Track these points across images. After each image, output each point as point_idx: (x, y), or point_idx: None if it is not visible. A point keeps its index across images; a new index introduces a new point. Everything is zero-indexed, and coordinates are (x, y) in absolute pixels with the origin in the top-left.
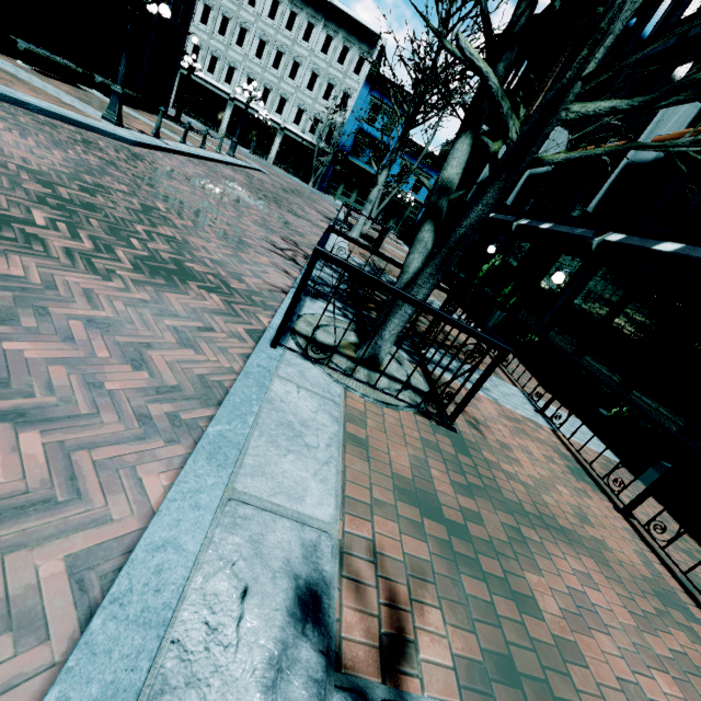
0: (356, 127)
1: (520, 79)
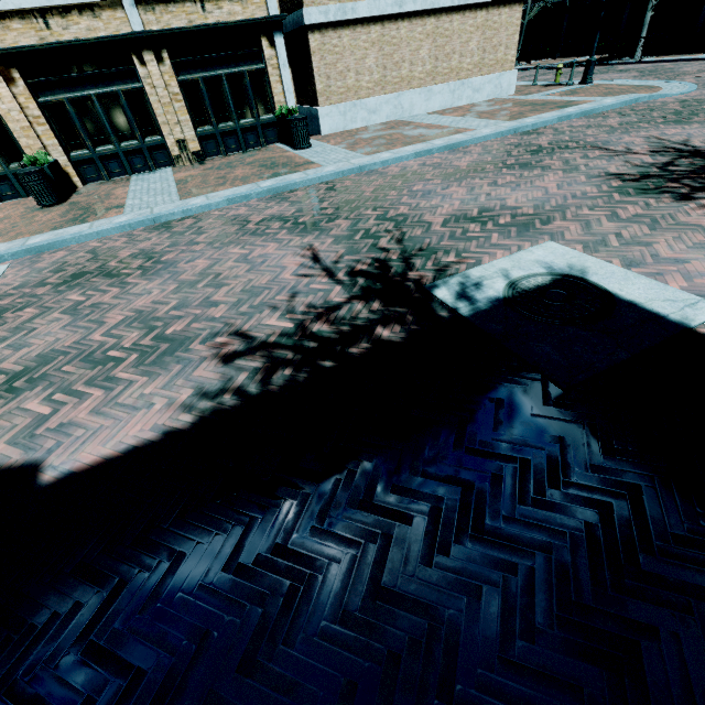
0: None
1: None
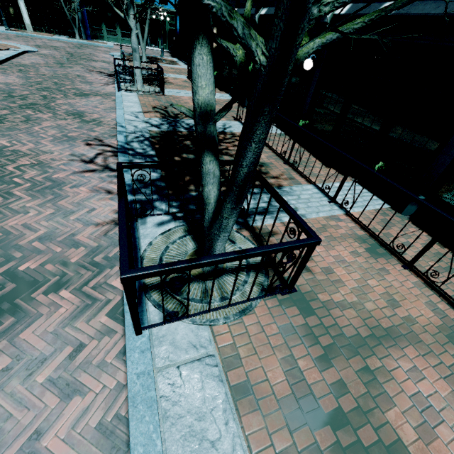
0: None
1: None
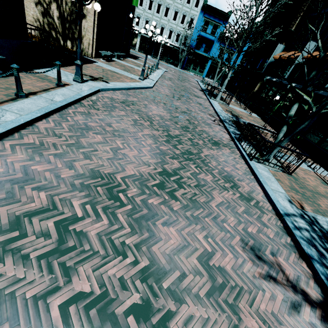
0: (197, 34)
1: (287, 2)
